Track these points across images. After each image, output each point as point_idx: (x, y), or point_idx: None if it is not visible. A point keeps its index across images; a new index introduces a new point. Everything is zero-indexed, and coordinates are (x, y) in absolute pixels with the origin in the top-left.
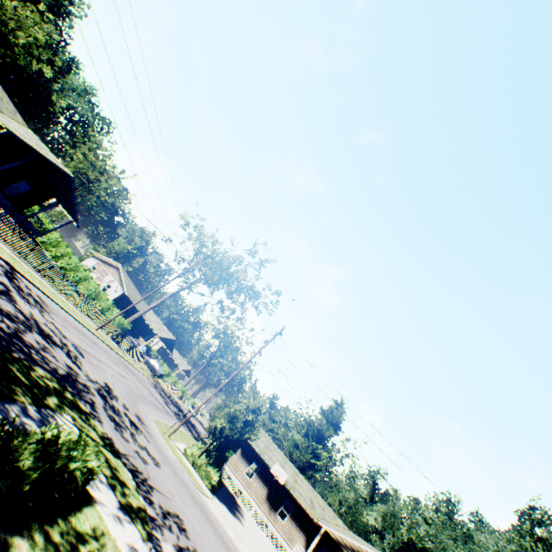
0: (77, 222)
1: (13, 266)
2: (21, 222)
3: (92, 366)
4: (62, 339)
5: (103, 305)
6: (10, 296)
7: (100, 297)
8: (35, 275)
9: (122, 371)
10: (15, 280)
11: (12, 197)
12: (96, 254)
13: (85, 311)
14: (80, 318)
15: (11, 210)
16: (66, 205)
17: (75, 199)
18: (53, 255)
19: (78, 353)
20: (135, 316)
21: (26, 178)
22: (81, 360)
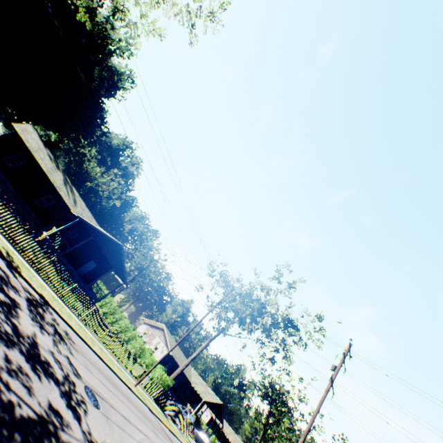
0: (126, 283)
1: (47, 300)
2: (85, 290)
3: (107, 421)
4: (69, 375)
5: (147, 361)
6: (11, 309)
7: (144, 354)
8: (75, 319)
9: (160, 441)
10: (40, 308)
11: (84, 275)
12: (146, 320)
13: (126, 365)
14: (116, 368)
15: (78, 279)
16: (118, 270)
17: (124, 263)
18: (111, 321)
19: (88, 398)
20: (177, 370)
21: (93, 258)
22: (89, 407)
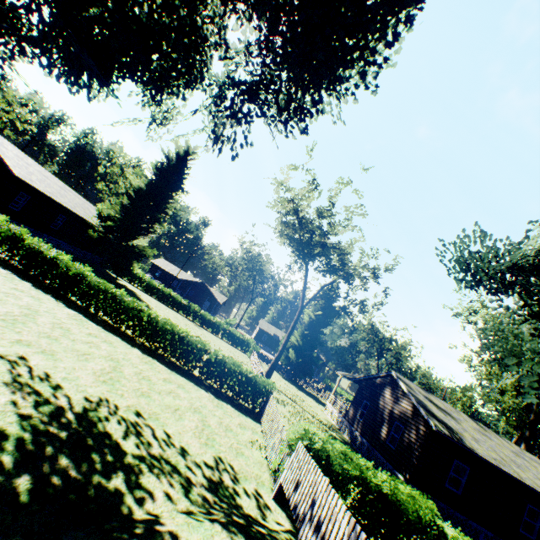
0: None
1: None
2: None
3: None
4: None
5: None
6: None
7: None
8: None
9: None
10: None
11: None
12: None
13: None
14: None
15: None
16: None
17: None
18: None
19: None
20: None
21: None
22: None
